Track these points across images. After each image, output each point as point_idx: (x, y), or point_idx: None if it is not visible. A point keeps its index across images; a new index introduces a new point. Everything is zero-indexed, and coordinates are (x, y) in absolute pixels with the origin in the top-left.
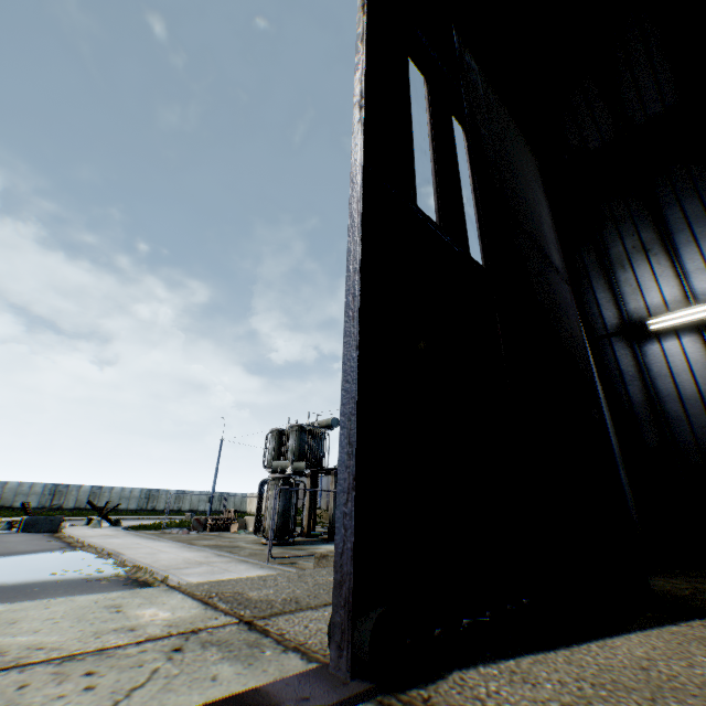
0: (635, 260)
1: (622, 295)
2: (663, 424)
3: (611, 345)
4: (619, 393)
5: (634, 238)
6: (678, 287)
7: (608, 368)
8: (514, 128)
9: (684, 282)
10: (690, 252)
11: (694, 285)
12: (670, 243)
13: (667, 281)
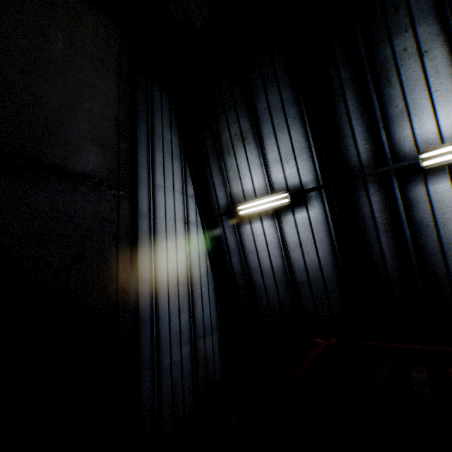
0: (237, 148)
1: (229, 179)
2: (250, 291)
3: (223, 223)
4: (227, 263)
5: (237, 126)
6: (263, 175)
7: (221, 243)
8: None
9: (265, 172)
10: (271, 143)
11: (273, 174)
12: (259, 133)
13: (257, 170)
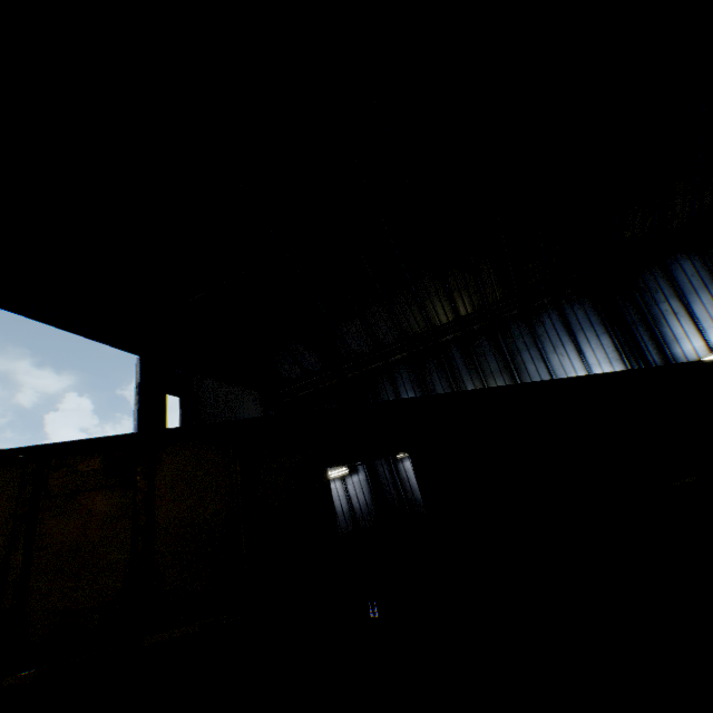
0: None
1: None
2: None
3: None
4: None
5: None
6: None
7: None
8: (241, 391)
9: None
10: None
11: None
12: None
13: None
